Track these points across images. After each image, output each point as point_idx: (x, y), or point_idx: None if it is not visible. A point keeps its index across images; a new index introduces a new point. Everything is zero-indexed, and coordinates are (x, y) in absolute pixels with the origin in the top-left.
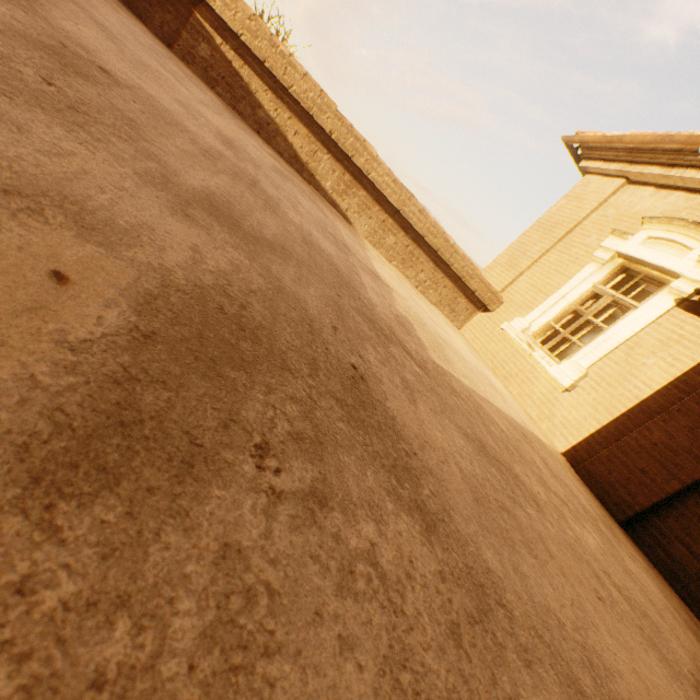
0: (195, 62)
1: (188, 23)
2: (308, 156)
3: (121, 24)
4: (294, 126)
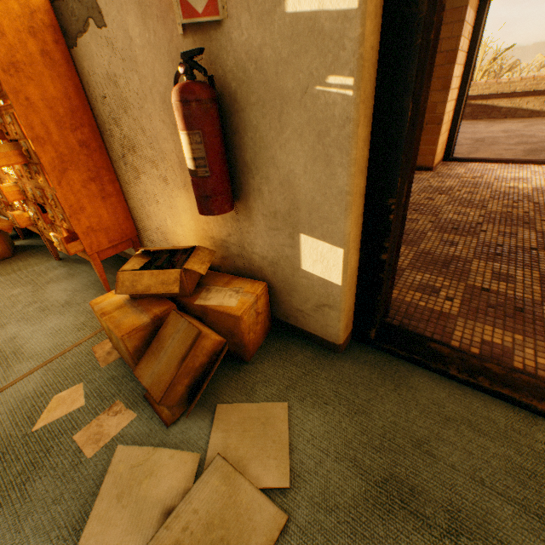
0: (465, 117)
1: None
2: (539, 106)
3: None
4: (524, 101)
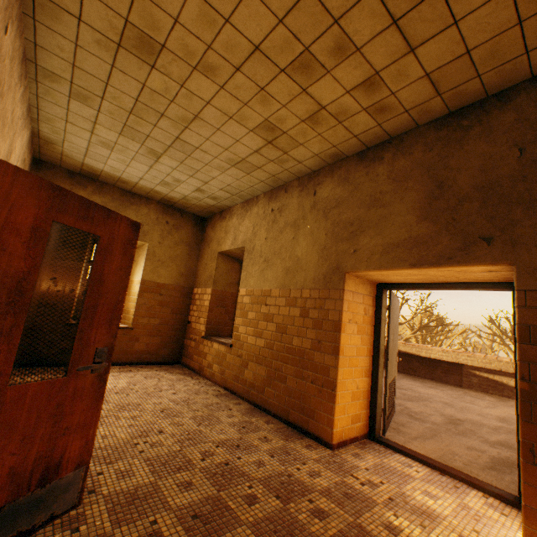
0: (473, 386)
1: (462, 373)
2: None
3: (446, 395)
4: None
